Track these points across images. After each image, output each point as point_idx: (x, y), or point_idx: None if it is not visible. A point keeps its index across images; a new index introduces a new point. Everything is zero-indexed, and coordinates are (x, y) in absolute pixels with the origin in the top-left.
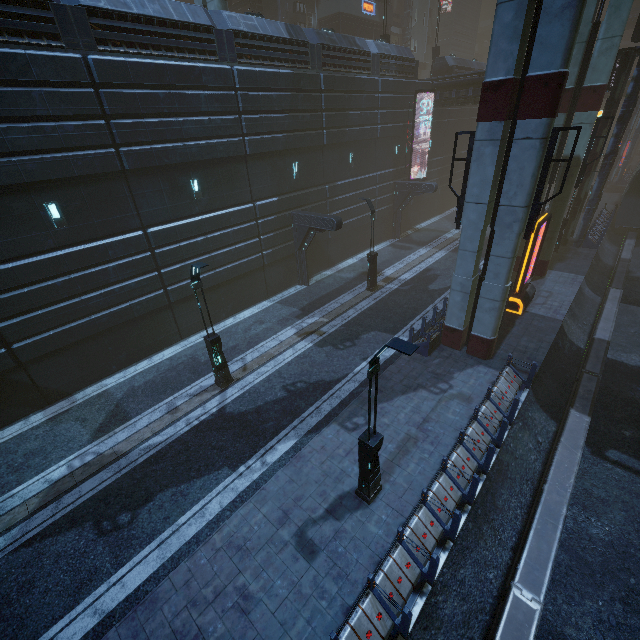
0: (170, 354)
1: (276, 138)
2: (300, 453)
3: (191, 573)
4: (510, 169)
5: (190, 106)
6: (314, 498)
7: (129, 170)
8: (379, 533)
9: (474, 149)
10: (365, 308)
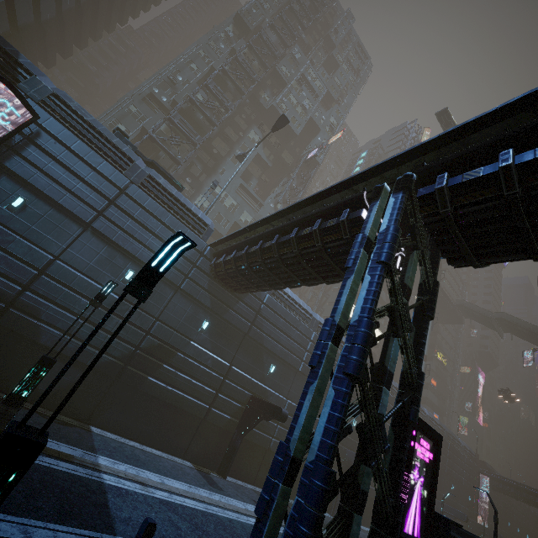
0: None
1: None
2: None
3: None
4: None
5: None
6: None
7: None
8: None
9: None
10: None
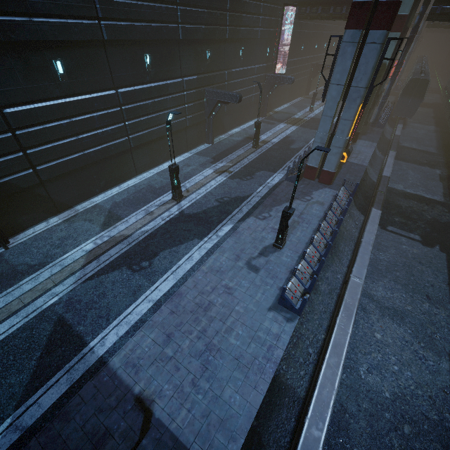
0: (132, 183)
1: (198, 28)
2: (237, 230)
3: (195, 282)
4: (360, 63)
5: None
6: (251, 249)
7: (107, 40)
8: (288, 260)
9: (341, 48)
10: (254, 158)
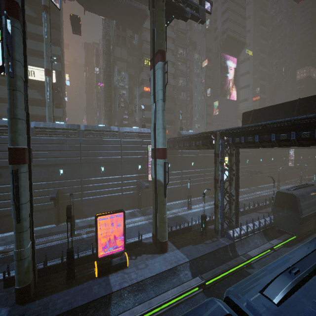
0: None
1: (49, 159)
2: None
3: None
4: None
5: (2, 148)
6: None
7: None
8: None
9: None
10: (48, 245)
